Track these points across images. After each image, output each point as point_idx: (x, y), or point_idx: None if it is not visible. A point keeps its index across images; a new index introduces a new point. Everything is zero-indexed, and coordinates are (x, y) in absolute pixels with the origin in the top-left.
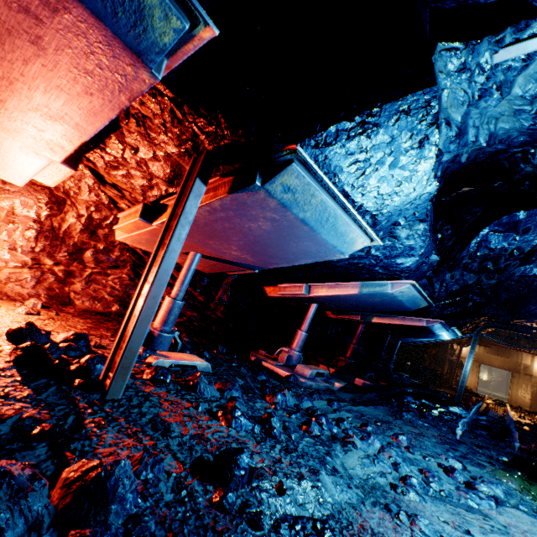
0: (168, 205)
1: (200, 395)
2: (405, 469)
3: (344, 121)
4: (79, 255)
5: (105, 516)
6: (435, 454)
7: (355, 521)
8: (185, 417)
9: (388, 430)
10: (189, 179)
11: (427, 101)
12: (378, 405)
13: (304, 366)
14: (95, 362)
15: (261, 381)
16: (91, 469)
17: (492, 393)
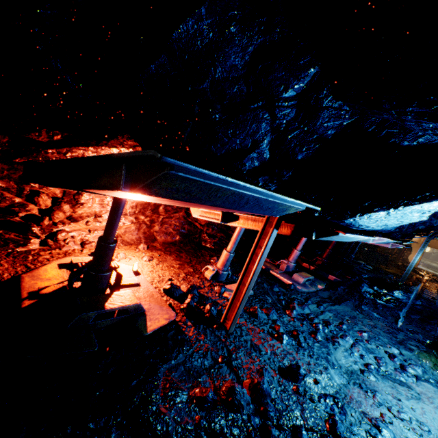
0: (239, 216)
1: (259, 320)
2: (367, 358)
3: (376, 212)
4: (156, 210)
5: (266, 400)
6: (383, 344)
7: (347, 394)
8: (262, 340)
9: (355, 325)
10: (266, 225)
11: (435, 204)
12: (346, 301)
13: (299, 275)
14: (213, 310)
15: (276, 292)
16: (257, 384)
17: (430, 264)
